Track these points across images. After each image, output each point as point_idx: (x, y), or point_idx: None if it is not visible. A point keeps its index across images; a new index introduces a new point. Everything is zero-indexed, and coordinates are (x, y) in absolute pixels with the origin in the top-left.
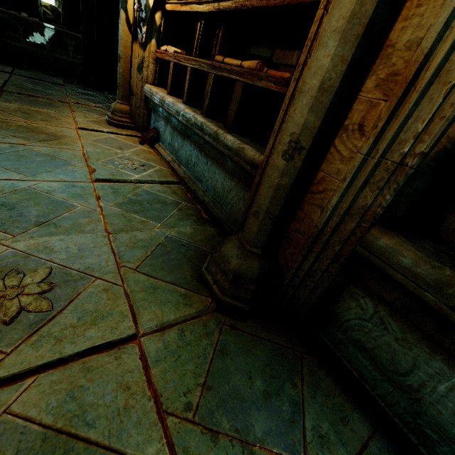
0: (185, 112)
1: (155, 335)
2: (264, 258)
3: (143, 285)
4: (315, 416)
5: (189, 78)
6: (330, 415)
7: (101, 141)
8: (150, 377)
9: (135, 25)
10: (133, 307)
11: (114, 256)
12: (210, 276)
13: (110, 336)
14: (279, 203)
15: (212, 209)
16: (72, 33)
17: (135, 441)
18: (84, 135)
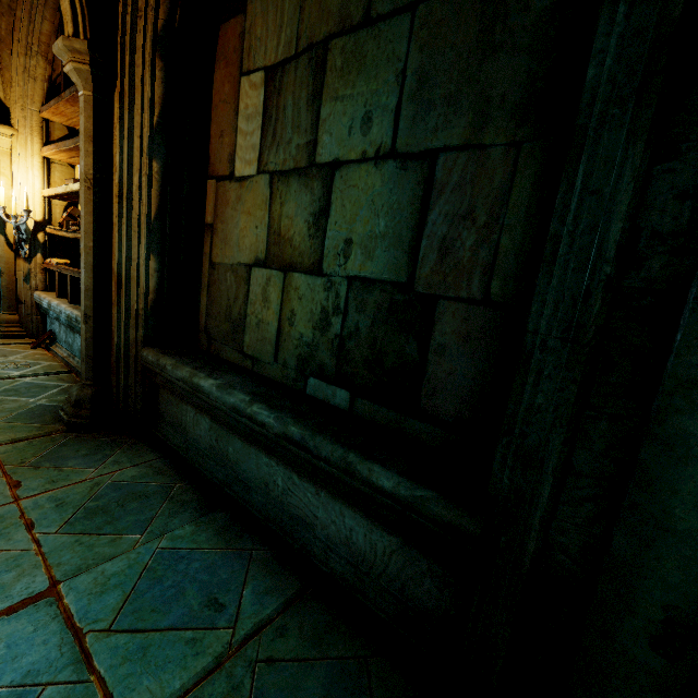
0: (66, 310)
1: (7, 445)
2: (98, 387)
3: (3, 427)
4: (119, 457)
5: (70, 283)
6: (131, 456)
7: None
8: None
9: (17, 245)
10: None
11: None
12: (63, 412)
13: None
14: (91, 348)
15: None
16: None
17: None
18: None
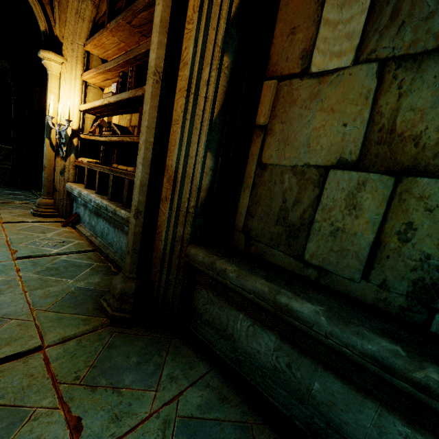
0: (96, 199)
1: (57, 345)
2: (140, 280)
3: (51, 318)
4: (171, 368)
5: (98, 177)
6: (182, 366)
7: (25, 230)
8: (50, 368)
9: (57, 147)
10: (41, 332)
11: (29, 305)
12: (105, 302)
13: (20, 349)
14: (138, 243)
15: (120, 264)
16: (2, 146)
17: (34, 399)
18: (8, 227)
